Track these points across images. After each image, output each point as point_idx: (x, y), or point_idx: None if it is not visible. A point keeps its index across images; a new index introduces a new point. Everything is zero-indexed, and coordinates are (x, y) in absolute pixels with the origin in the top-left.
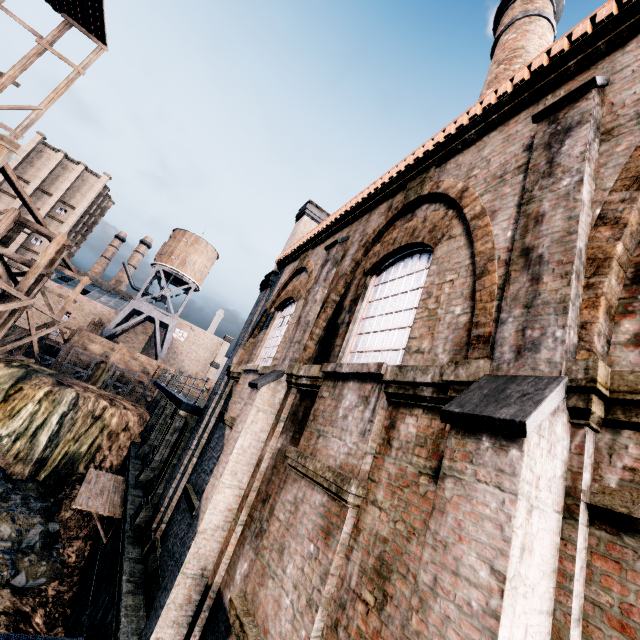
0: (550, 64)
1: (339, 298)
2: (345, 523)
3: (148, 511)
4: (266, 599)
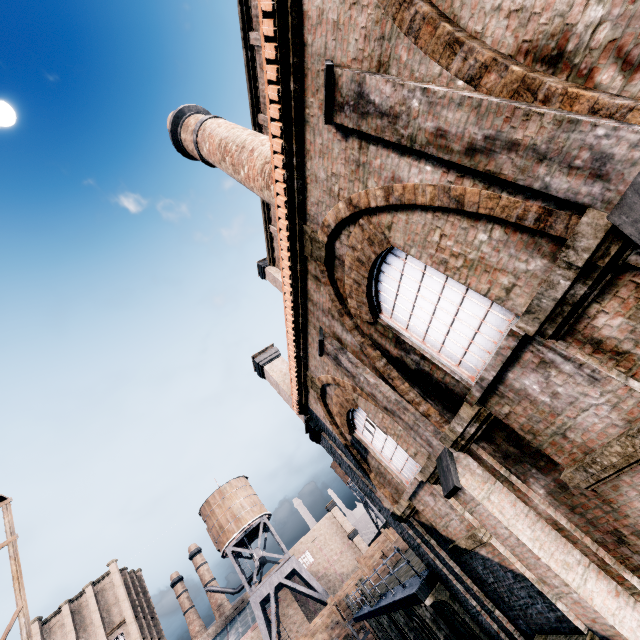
0: (282, 103)
1: (384, 359)
2: None
3: None
4: None
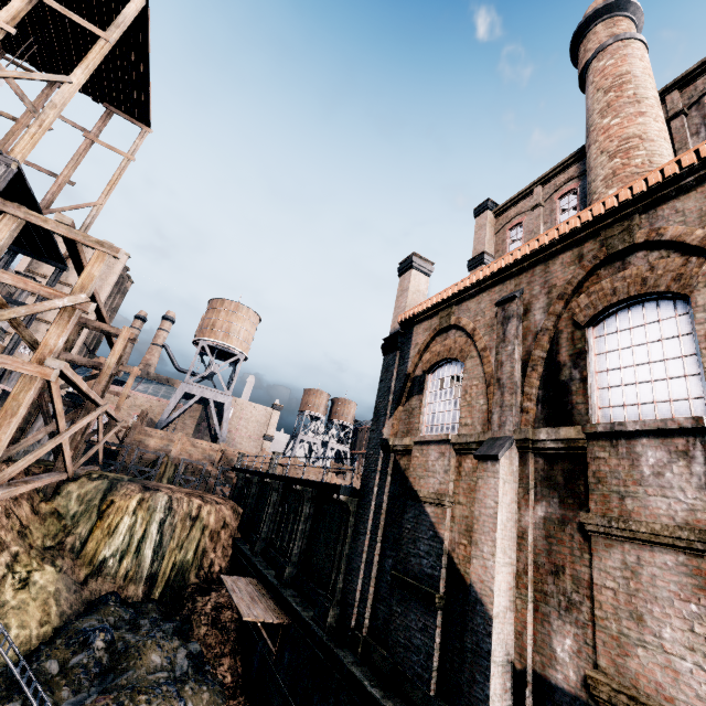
0: None
1: (546, 354)
2: None
3: (335, 609)
4: (645, 668)
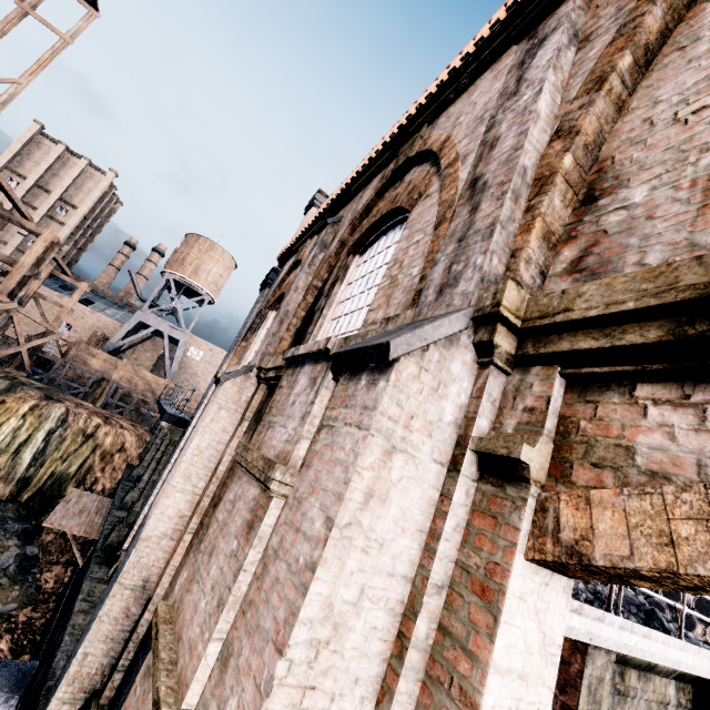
0: None
1: (321, 284)
2: (267, 514)
3: (122, 530)
4: (188, 605)
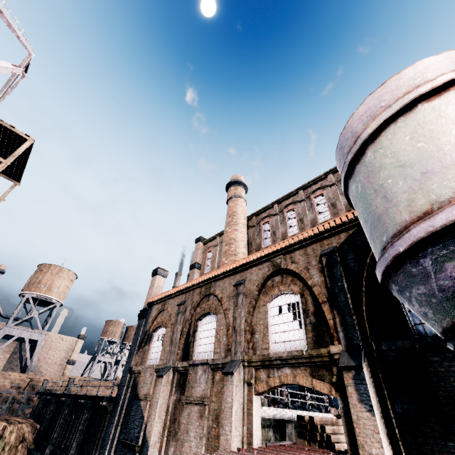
0: (235, 267)
1: (187, 330)
2: (206, 410)
3: None
4: (186, 449)
